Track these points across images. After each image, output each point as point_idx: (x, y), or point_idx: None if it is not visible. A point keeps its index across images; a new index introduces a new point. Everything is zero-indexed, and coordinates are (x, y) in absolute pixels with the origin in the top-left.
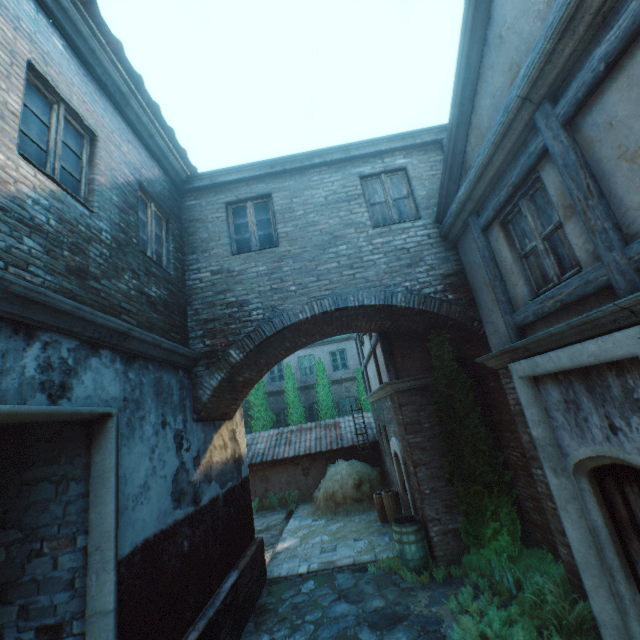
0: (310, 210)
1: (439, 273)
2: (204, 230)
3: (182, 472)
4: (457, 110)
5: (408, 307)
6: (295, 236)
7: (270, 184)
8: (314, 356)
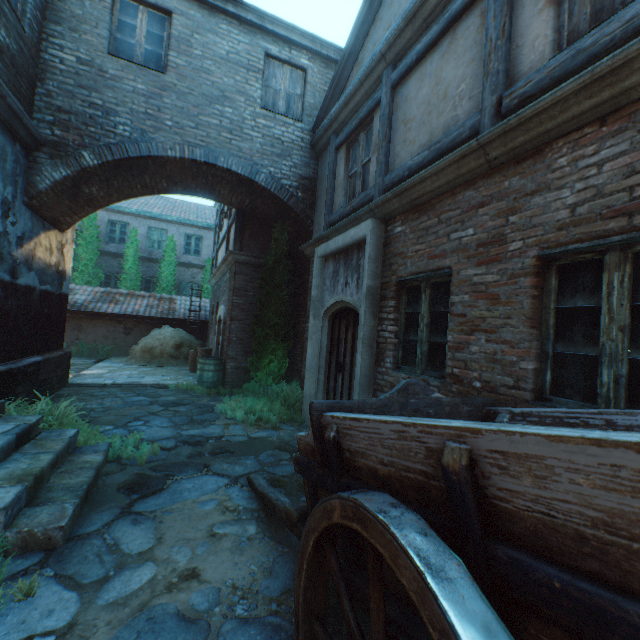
0: (209, 56)
1: (299, 173)
2: (79, 4)
3: (5, 239)
4: (353, 40)
5: (266, 188)
6: (186, 74)
7: (174, 1)
8: (168, 232)
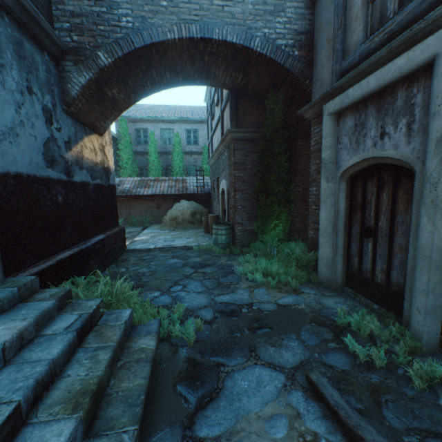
0: None
1: (294, 29)
2: None
3: (53, 144)
4: None
5: (262, 53)
6: None
7: None
8: (174, 131)
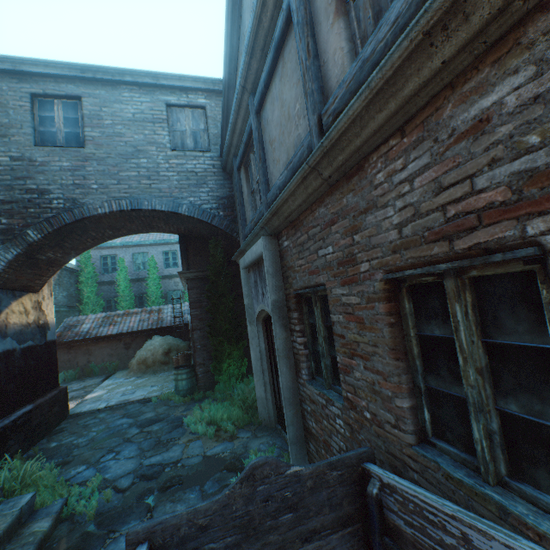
0: (118, 122)
1: (217, 195)
2: (4, 115)
3: None
4: (228, 76)
5: (190, 216)
6: (102, 142)
7: (81, 88)
8: (148, 254)
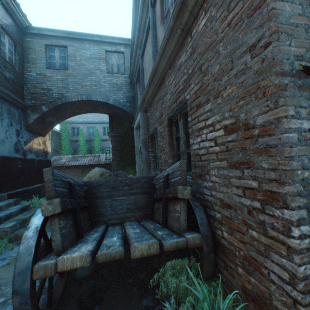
0: (83, 59)
1: (126, 95)
2: (34, 54)
3: (19, 143)
4: (133, 39)
5: (113, 105)
6: (75, 68)
7: (67, 42)
8: (95, 128)
